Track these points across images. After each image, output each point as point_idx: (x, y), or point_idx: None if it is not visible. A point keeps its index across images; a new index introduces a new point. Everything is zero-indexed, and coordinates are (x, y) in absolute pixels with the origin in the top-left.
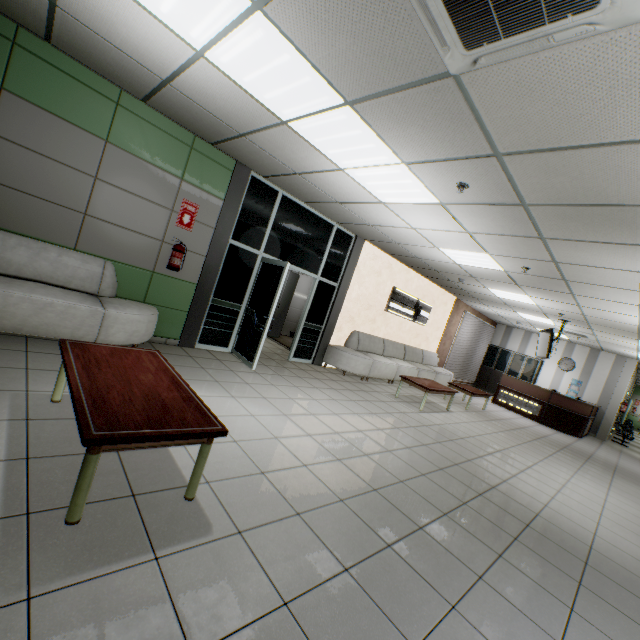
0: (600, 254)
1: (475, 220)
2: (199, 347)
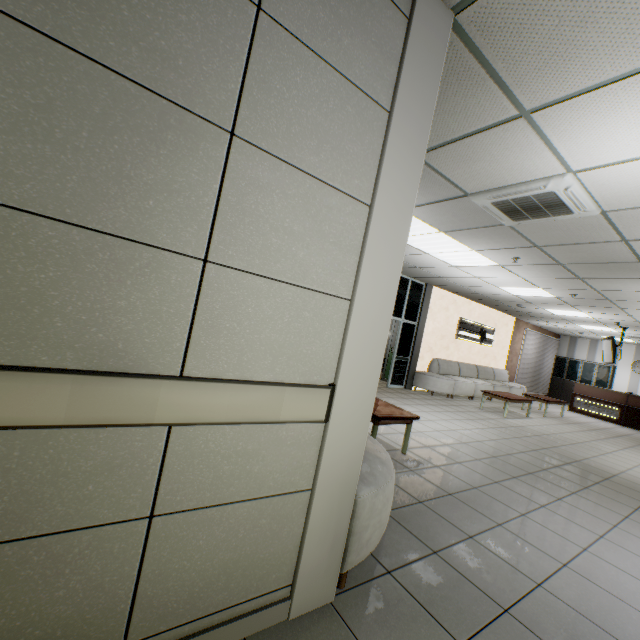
0: (626, 284)
1: (526, 272)
2: None
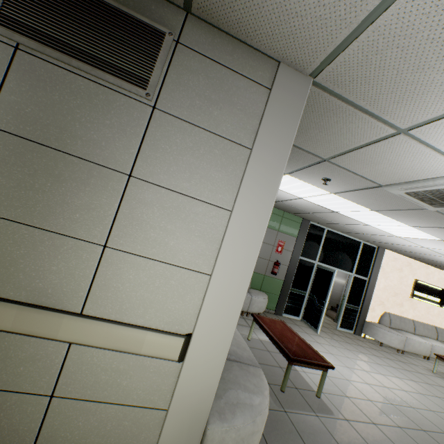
0: None
1: None
2: (284, 315)
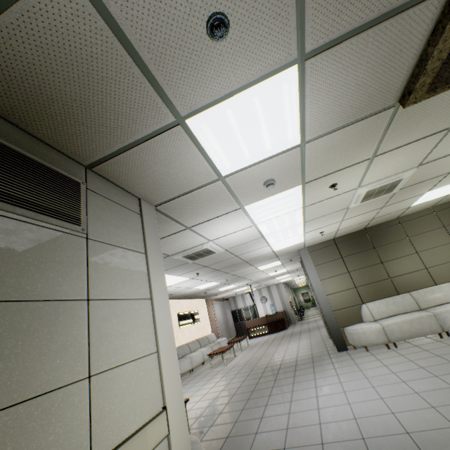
0: (244, 269)
1: (204, 277)
2: None
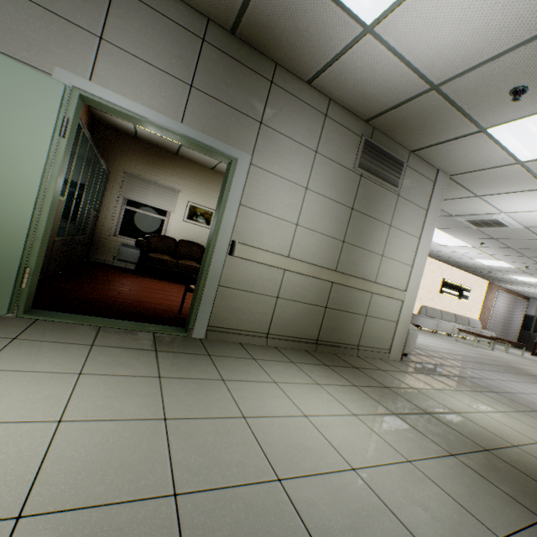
0: None
1: (490, 251)
2: None
